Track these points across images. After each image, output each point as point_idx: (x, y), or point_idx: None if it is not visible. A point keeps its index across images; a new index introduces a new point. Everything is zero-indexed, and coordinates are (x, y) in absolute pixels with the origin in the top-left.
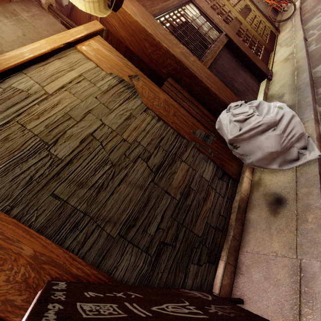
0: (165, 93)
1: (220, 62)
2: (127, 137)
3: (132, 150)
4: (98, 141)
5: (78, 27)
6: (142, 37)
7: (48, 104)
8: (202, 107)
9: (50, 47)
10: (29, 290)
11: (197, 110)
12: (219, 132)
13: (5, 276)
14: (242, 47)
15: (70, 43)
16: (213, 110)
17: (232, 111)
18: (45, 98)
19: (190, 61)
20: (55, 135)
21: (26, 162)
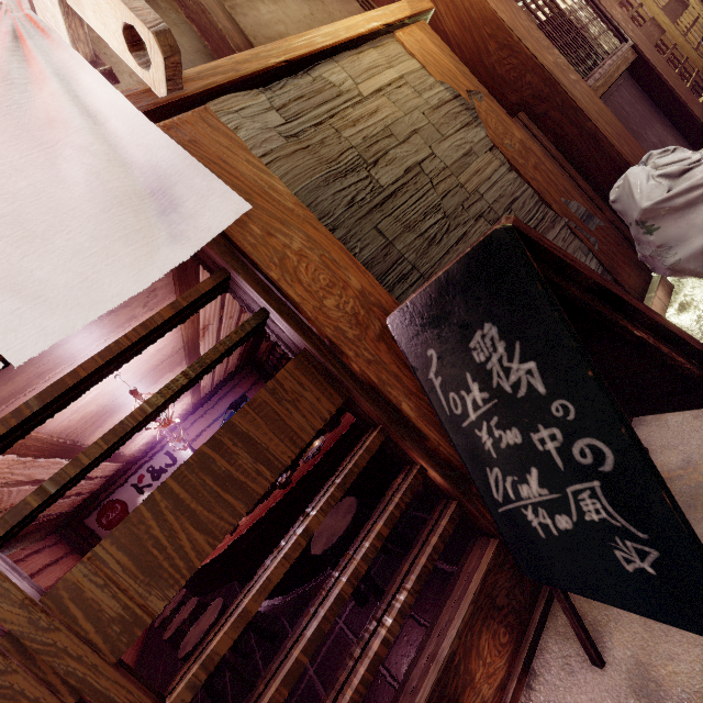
0: (521, 130)
1: (615, 99)
2: (464, 182)
3: (472, 204)
4: (426, 177)
5: (401, 2)
6: (487, 32)
7: (364, 109)
8: (576, 173)
9: (368, 28)
10: (360, 328)
11: (566, 177)
12: (616, 207)
13: (335, 302)
14: (665, 75)
15: (391, 26)
16: (599, 181)
17: (654, 161)
18: (359, 101)
19: (570, 80)
20: (375, 153)
21: (345, 179)
